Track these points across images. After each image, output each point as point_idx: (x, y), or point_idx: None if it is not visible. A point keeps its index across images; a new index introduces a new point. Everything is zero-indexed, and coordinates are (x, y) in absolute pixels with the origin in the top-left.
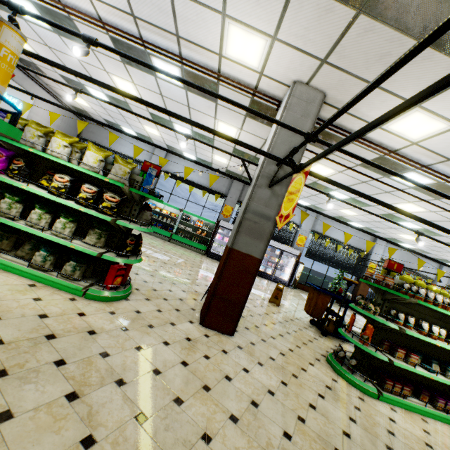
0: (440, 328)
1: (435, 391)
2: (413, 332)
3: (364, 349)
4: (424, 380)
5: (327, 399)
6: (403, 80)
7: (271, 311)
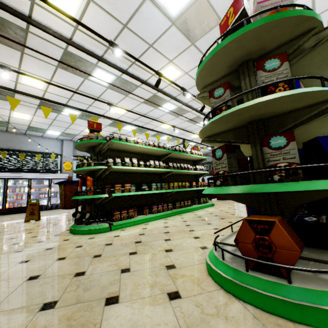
0: (140, 161)
1: (153, 204)
2: (119, 166)
3: (88, 198)
4: (147, 202)
5: (34, 259)
6: None
7: (21, 226)
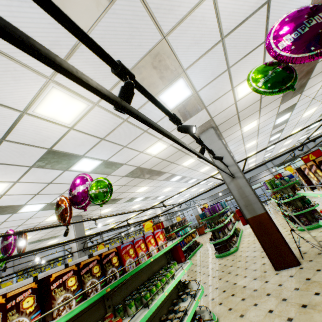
0: None
1: None
2: None
3: None
4: None
5: None
6: (102, 208)
7: None
